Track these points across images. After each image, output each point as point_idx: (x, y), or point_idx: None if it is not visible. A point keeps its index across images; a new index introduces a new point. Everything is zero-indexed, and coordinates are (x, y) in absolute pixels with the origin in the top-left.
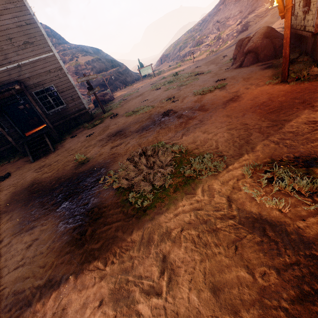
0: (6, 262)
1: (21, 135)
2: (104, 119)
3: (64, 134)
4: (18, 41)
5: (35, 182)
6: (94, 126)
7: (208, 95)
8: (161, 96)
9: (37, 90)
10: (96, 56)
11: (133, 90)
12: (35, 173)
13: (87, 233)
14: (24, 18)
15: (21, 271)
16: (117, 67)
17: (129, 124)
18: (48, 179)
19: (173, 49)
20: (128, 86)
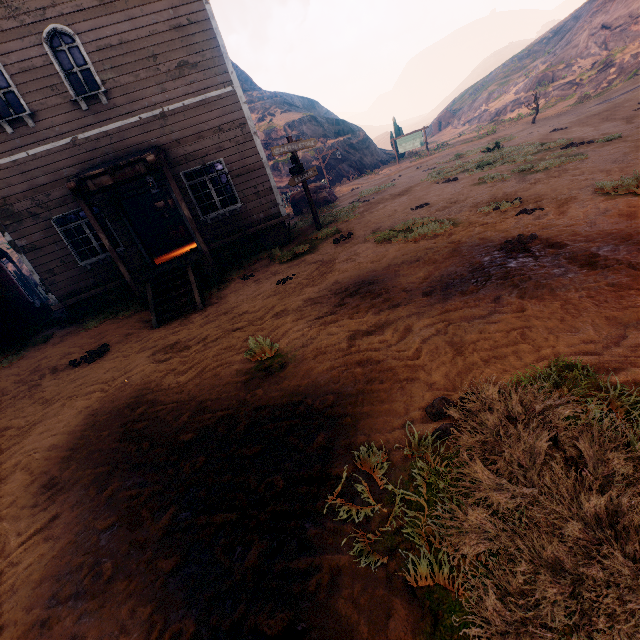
0: None
1: (147, 261)
2: (318, 242)
3: (229, 268)
4: (168, 61)
5: (144, 396)
6: (294, 259)
7: None
8: (467, 196)
9: (190, 169)
10: (308, 113)
11: (381, 182)
12: (152, 362)
13: None
14: (187, 9)
15: None
16: (346, 135)
17: (393, 265)
18: (174, 396)
19: (470, 99)
20: (367, 175)
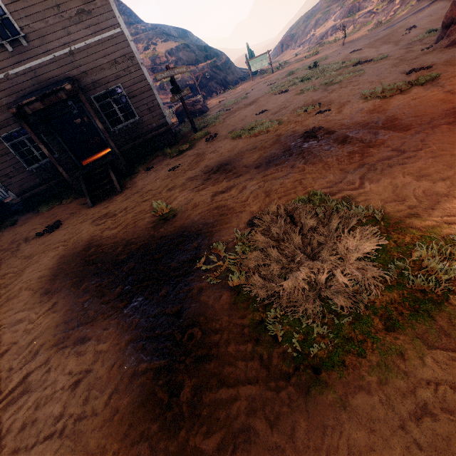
0: (37, 409)
1: (77, 164)
2: (195, 141)
3: (136, 164)
4: (68, 9)
5: (92, 243)
6: (179, 154)
7: (398, 98)
8: (291, 103)
9: (97, 93)
10: (183, 42)
11: (239, 95)
12: (93, 226)
13: (184, 397)
14: None
15: (56, 450)
16: (212, 59)
17: (241, 152)
18: (111, 240)
19: (303, 25)
20: (230, 90)
